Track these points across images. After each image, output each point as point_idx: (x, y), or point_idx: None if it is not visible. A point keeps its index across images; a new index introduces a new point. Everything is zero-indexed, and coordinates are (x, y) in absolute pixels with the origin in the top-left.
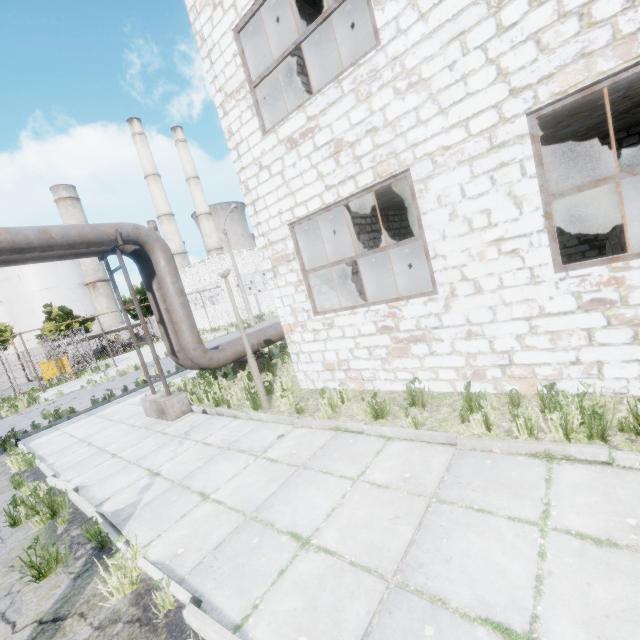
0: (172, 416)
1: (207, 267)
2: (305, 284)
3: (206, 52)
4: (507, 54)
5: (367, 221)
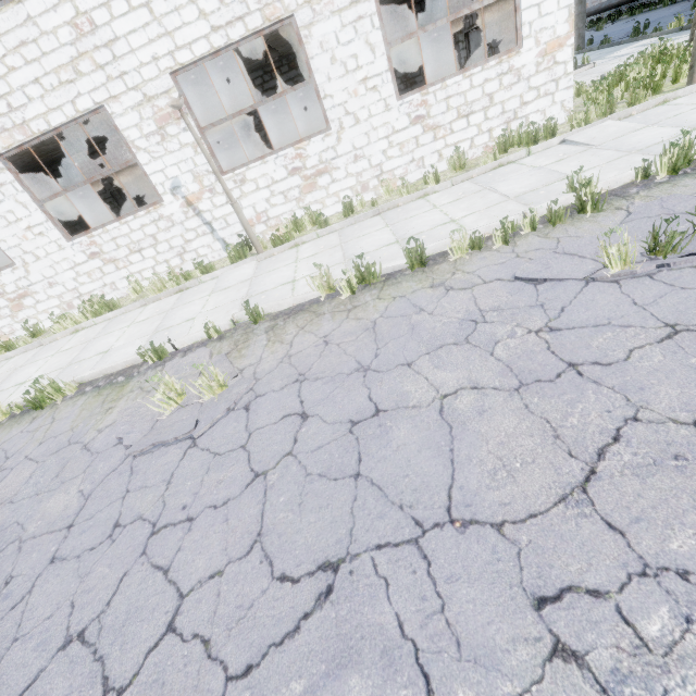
0: None
1: None
2: None
3: None
4: None
5: None
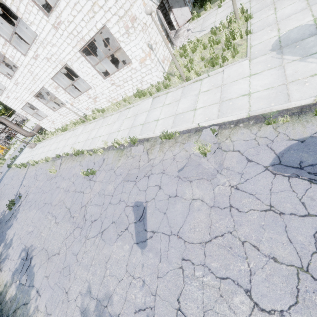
0: (33, 147)
1: None
2: (33, 117)
3: None
4: (24, 91)
5: None
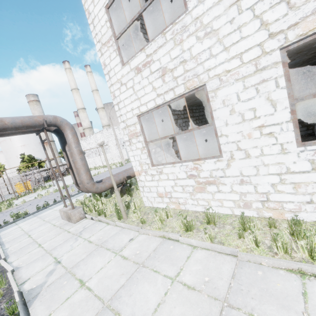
0: (74, 221)
1: (101, 135)
2: (146, 149)
3: (91, 20)
4: (267, 11)
5: (181, 112)
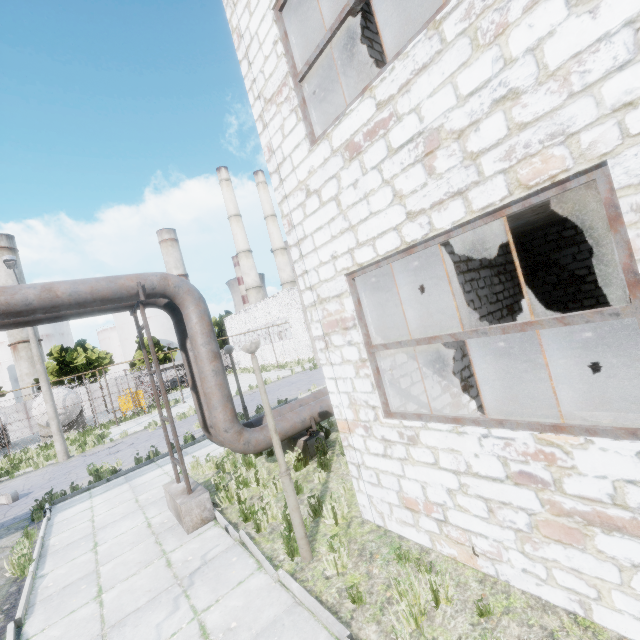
0: (188, 527)
1: (277, 302)
2: (371, 366)
3: (243, 52)
4: None
5: (461, 257)
